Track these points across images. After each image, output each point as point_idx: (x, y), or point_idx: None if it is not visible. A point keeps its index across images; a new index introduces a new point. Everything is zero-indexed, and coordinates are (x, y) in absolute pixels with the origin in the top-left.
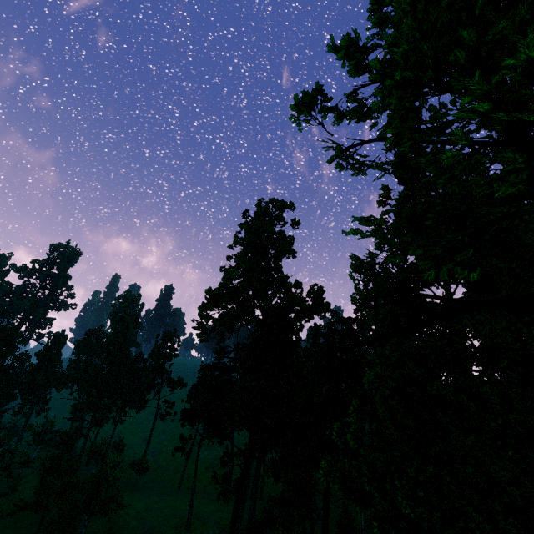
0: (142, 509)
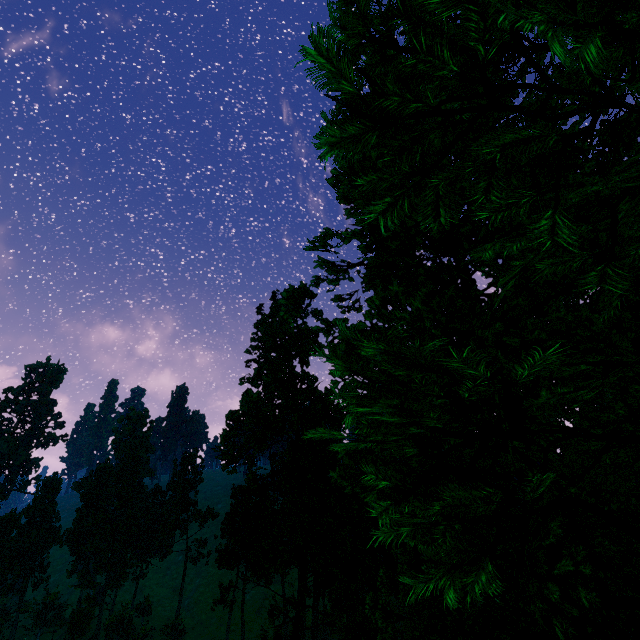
0: None
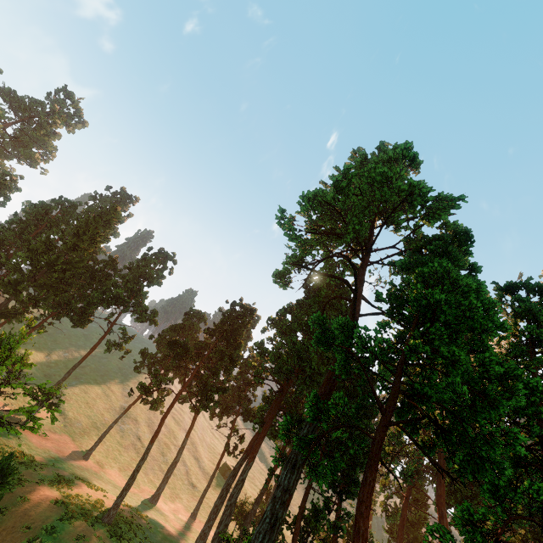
0: (31, 460)
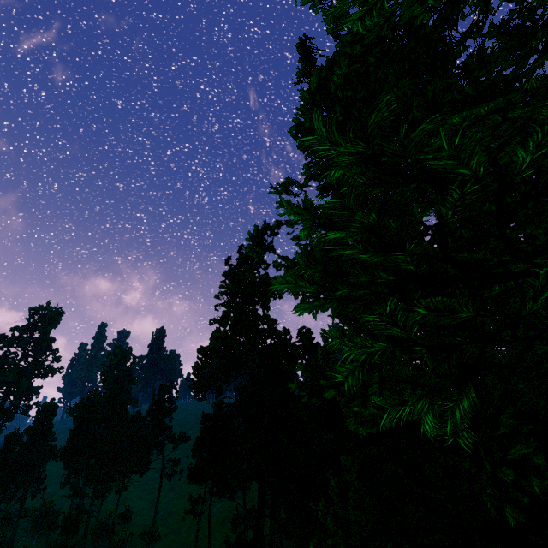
0: None
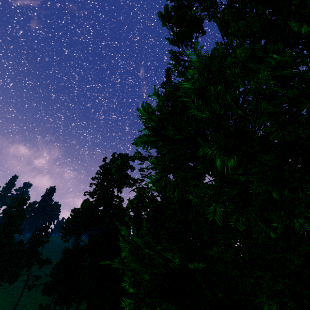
0: None
